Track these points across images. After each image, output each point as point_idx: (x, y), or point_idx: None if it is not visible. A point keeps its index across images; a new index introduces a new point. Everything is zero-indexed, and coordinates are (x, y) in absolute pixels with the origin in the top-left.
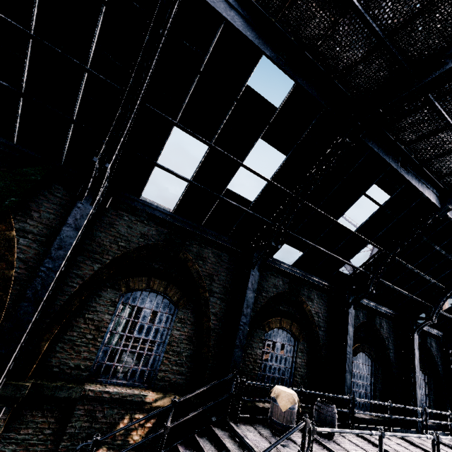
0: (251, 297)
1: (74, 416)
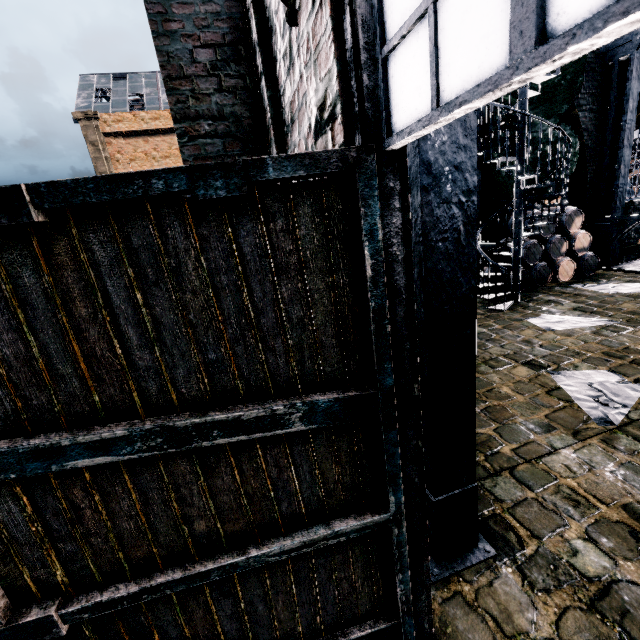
0: None
1: (627, 220)
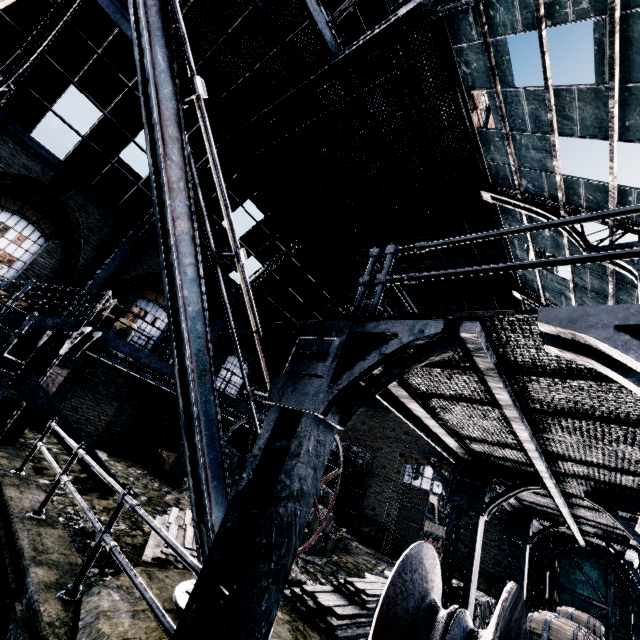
0: (122, 254)
1: None
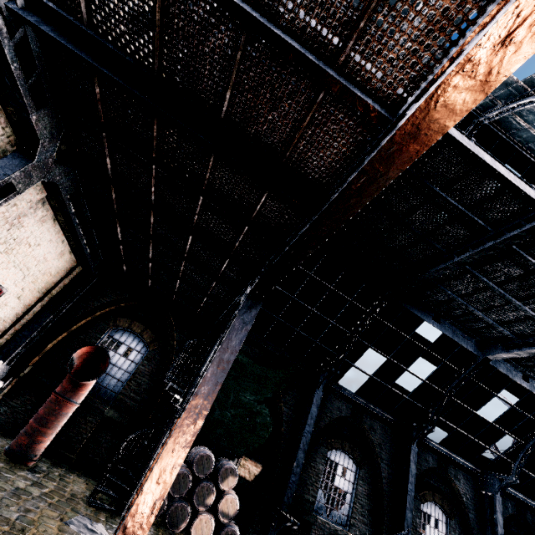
0: (413, 468)
1: None
